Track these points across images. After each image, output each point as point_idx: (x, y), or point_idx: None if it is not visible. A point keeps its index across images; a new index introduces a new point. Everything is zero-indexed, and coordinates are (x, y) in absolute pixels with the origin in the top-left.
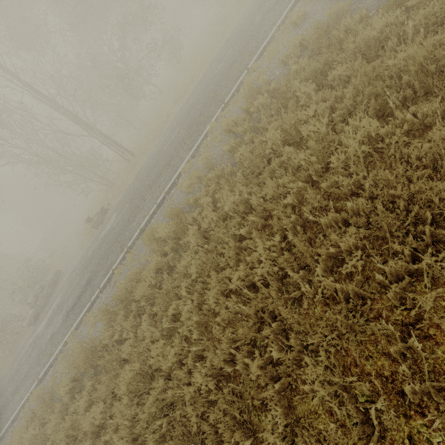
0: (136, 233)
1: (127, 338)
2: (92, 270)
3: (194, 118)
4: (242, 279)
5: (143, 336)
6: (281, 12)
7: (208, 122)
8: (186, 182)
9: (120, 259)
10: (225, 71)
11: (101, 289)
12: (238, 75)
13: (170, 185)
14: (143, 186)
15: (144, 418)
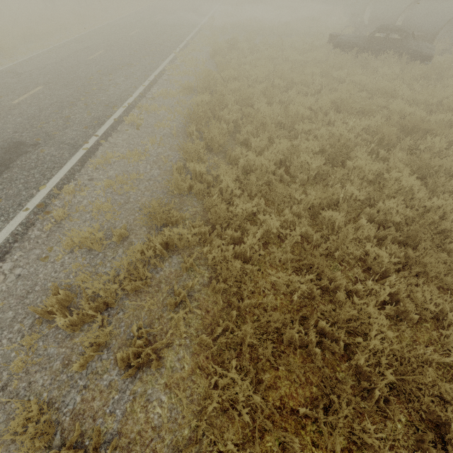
0: (133, 95)
1: (235, 132)
2: (11, 137)
3: (135, 48)
4: (308, 83)
5: (266, 114)
6: (190, 30)
7: (170, 52)
8: (202, 65)
9: (122, 111)
10: (151, 36)
11: (103, 137)
12: (178, 41)
13: (158, 73)
14: (77, 74)
15: (321, 118)
